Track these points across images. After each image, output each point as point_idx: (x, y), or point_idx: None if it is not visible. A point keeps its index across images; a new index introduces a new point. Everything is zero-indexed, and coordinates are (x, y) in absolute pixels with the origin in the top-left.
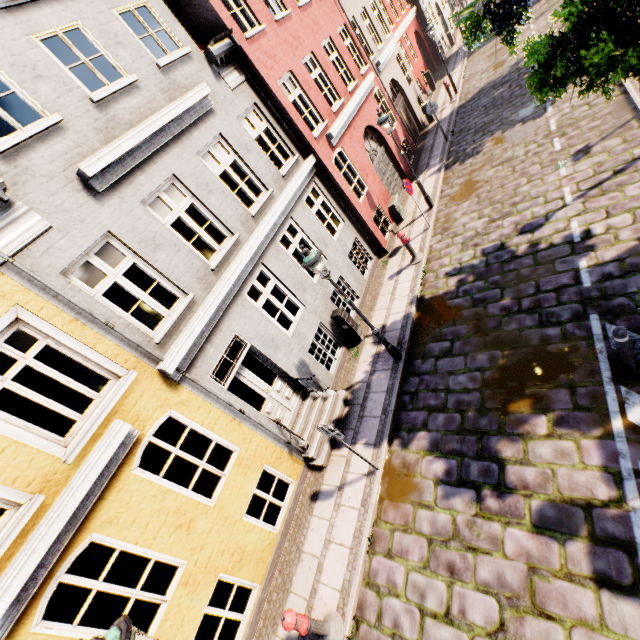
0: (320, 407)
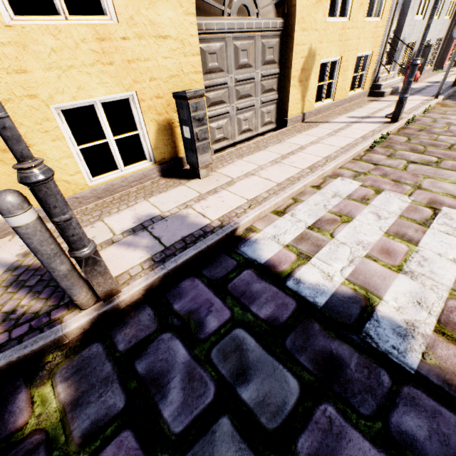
0: (391, 76)
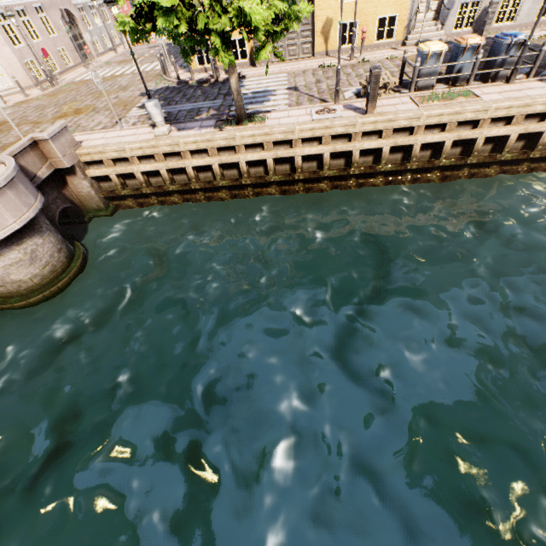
0: (432, 31)
